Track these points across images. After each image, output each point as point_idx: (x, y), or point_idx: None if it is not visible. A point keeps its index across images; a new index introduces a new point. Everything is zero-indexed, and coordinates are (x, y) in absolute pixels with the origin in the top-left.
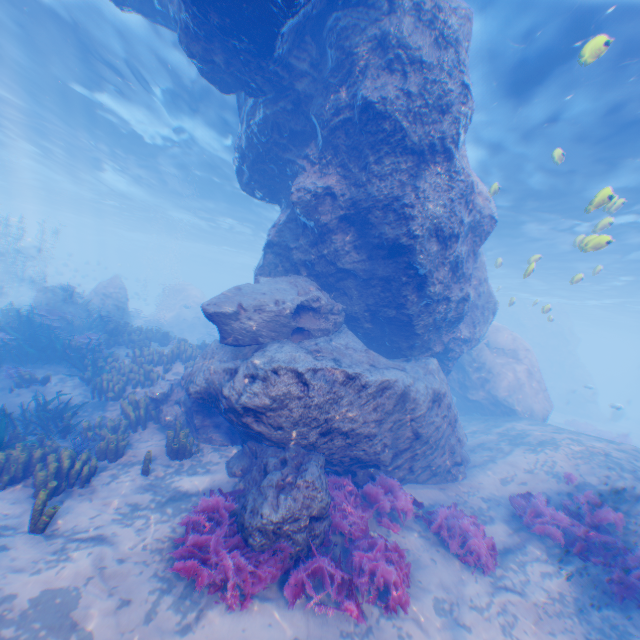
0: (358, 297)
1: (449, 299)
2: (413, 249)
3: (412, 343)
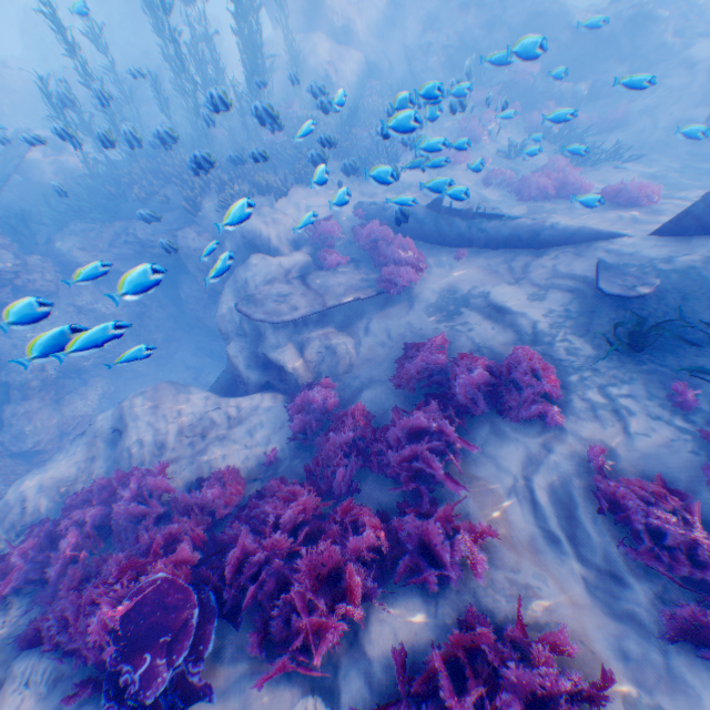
0: None
1: None
2: None
3: None
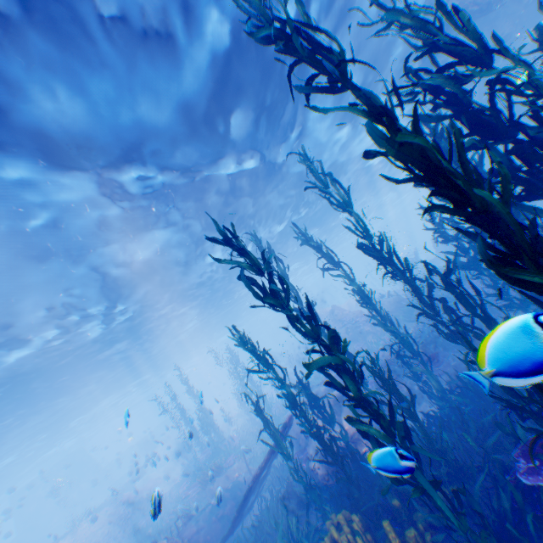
0: None
1: None
2: None
3: None
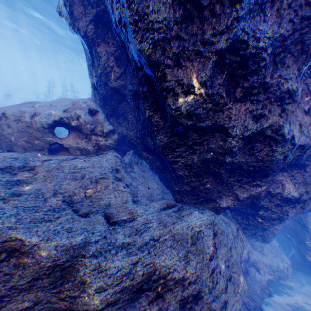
0: (133, 123)
1: (227, 131)
2: (125, 22)
3: (181, 187)
